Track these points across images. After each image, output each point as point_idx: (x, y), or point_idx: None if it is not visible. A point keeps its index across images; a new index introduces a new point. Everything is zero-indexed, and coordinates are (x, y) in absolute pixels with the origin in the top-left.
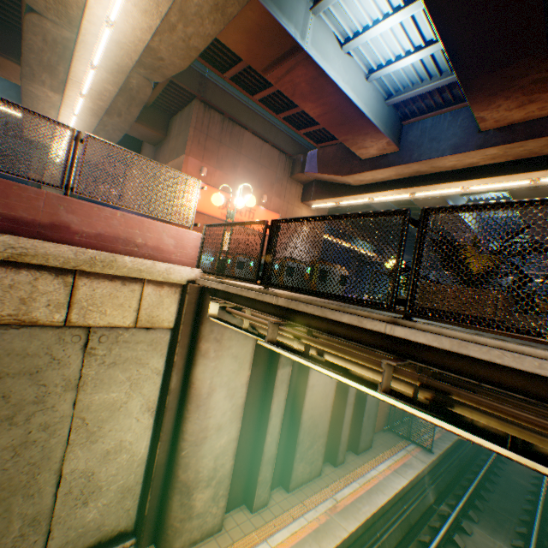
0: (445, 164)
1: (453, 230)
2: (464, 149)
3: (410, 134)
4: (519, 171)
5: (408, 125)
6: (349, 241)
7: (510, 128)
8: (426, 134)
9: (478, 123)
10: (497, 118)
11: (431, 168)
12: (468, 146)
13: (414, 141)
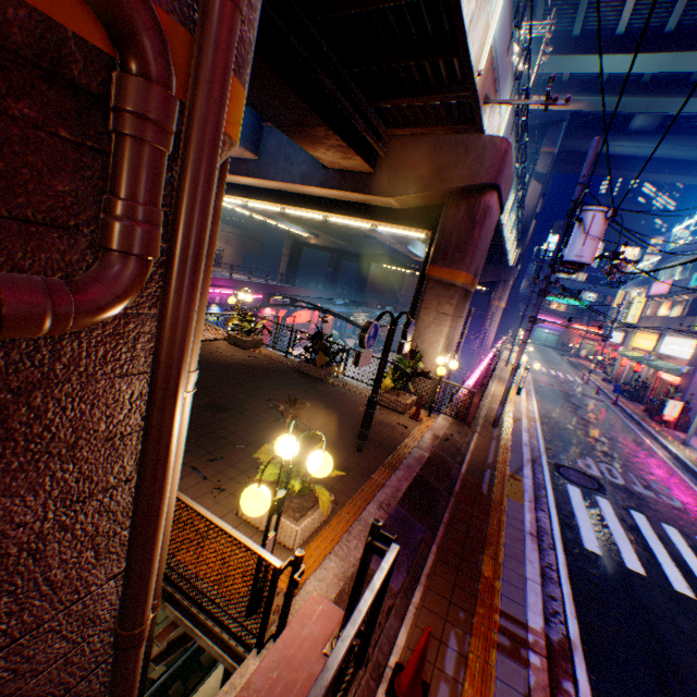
0: (303, 190)
1: (368, 232)
2: (311, 183)
3: (270, 142)
4: (359, 216)
5: (269, 128)
6: (275, 219)
7: (345, 174)
8: (284, 148)
9: (319, 160)
10: (333, 162)
11: (292, 189)
12: (315, 181)
13: (273, 154)
